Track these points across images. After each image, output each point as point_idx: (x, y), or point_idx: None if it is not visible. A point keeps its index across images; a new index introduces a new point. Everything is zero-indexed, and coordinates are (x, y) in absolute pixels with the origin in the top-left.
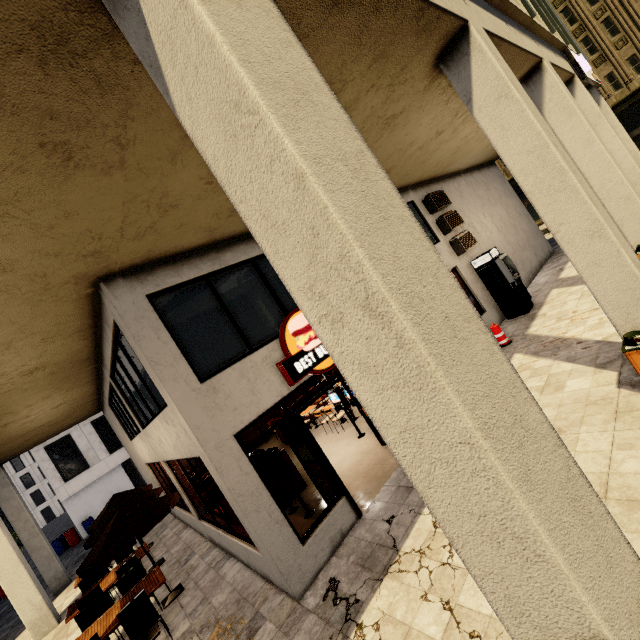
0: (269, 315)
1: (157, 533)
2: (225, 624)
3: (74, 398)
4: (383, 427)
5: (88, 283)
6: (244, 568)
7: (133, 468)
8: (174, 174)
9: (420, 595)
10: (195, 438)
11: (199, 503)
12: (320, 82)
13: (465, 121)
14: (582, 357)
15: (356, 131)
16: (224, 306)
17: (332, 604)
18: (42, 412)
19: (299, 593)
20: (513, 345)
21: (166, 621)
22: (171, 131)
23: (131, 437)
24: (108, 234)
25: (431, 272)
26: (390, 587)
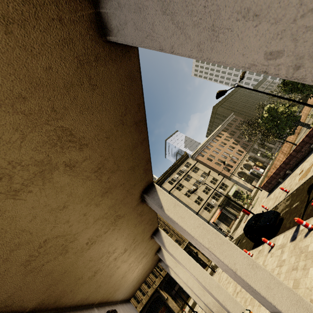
0: None
1: None
2: None
3: None
4: None
5: None
6: None
7: None
8: None
9: None
10: None
11: None
12: None
13: (134, 248)
14: None
15: None
16: None
17: None
18: None
19: None
20: None
21: None
22: (19, 81)
23: None
24: None
25: None
26: None
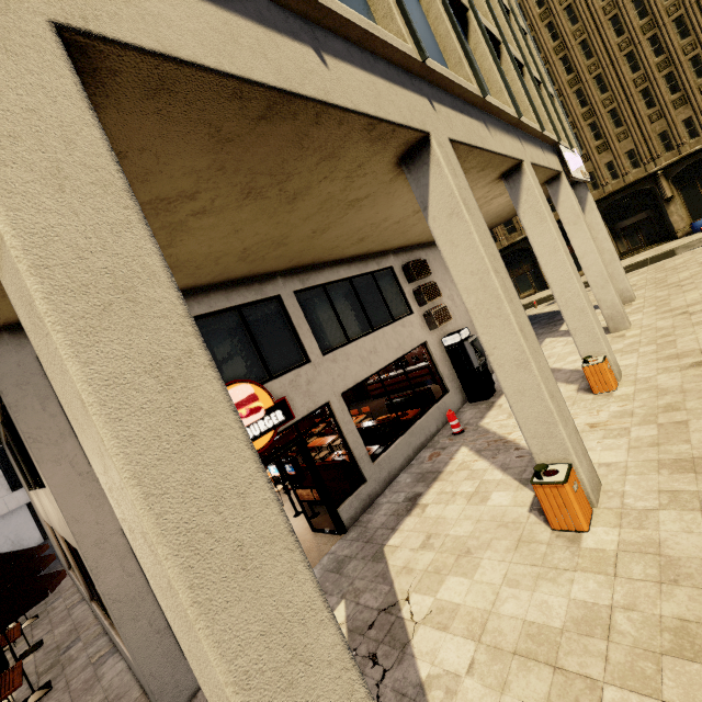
0: None
1: (47, 603)
2: None
3: None
4: (178, 636)
5: None
6: (126, 670)
7: None
8: None
9: None
10: (71, 532)
11: None
12: (158, 269)
13: None
14: (513, 467)
15: (192, 324)
16: None
17: None
18: None
19: None
20: (464, 435)
21: None
22: None
23: (30, 486)
24: None
25: (239, 490)
26: None
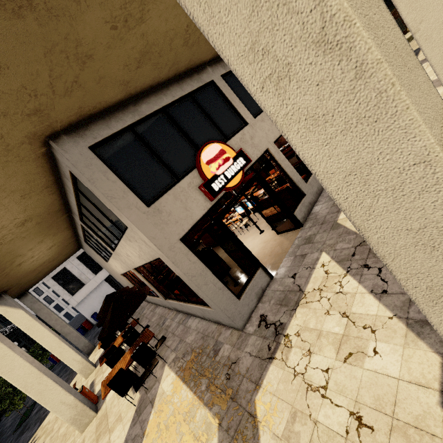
0: (185, 152)
1: (140, 313)
2: (198, 350)
3: (60, 241)
4: (326, 178)
5: (40, 143)
6: (201, 320)
7: (113, 281)
8: (81, 16)
9: (324, 313)
10: (153, 245)
11: (163, 290)
12: None
13: None
14: None
15: None
16: (150, 149)
17: (265, 328)
18: (41, 253)
19: (242, 326)
20: None
21: (160, 355)
22: None
23: (106, 260)
24: (41, 91)
25: (375, 3)
26: (302, 312)
